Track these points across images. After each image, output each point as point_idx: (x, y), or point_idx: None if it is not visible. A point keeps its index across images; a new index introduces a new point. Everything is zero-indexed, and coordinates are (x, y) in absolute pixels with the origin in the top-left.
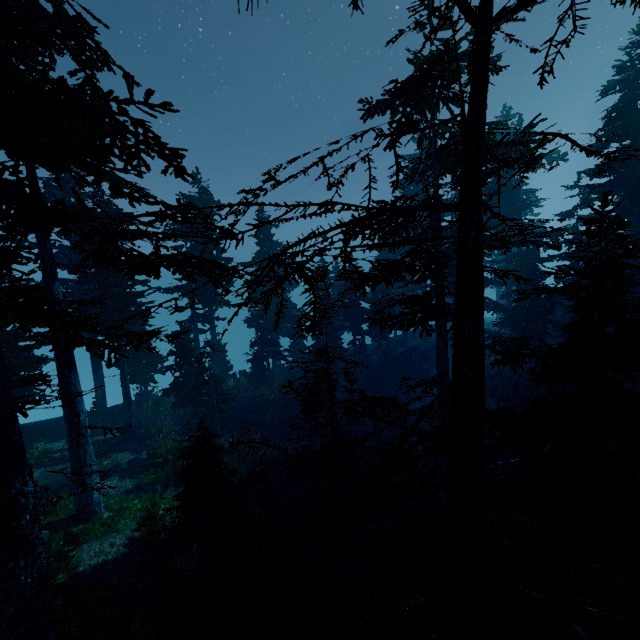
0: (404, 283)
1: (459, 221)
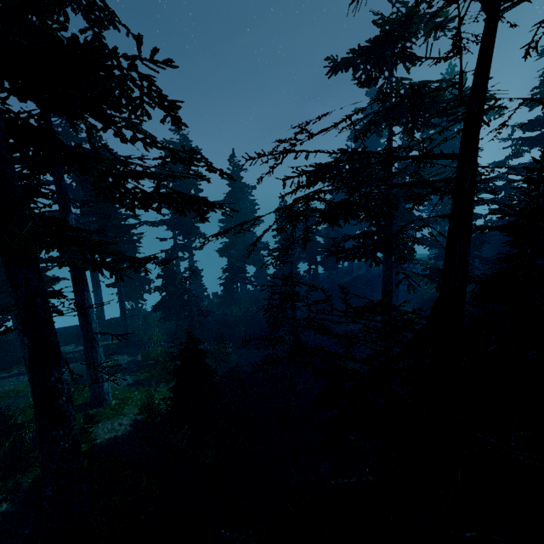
0: (352, 222)
1: (458, 168)
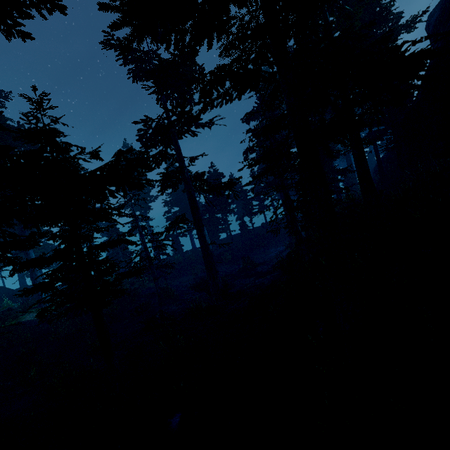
0: None
1: None
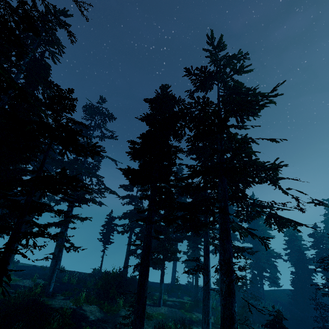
0: None
1: None
